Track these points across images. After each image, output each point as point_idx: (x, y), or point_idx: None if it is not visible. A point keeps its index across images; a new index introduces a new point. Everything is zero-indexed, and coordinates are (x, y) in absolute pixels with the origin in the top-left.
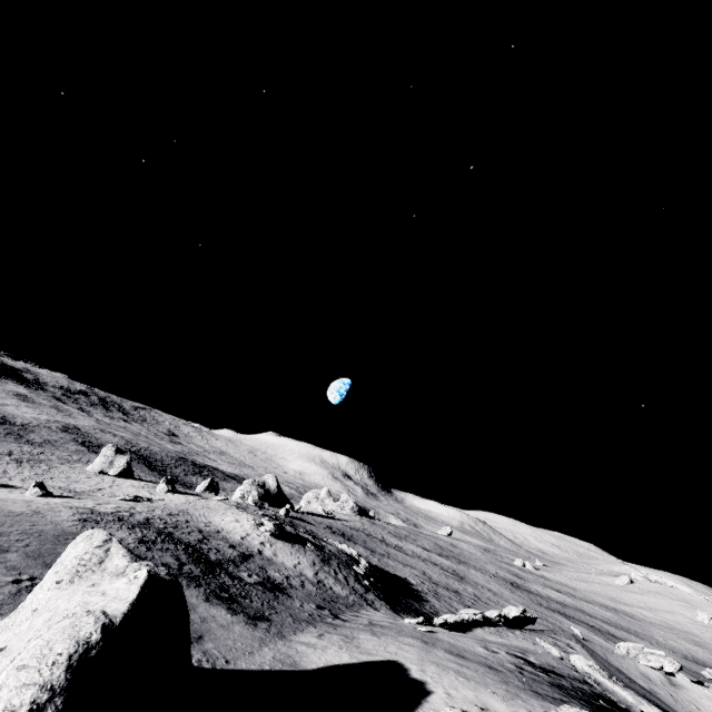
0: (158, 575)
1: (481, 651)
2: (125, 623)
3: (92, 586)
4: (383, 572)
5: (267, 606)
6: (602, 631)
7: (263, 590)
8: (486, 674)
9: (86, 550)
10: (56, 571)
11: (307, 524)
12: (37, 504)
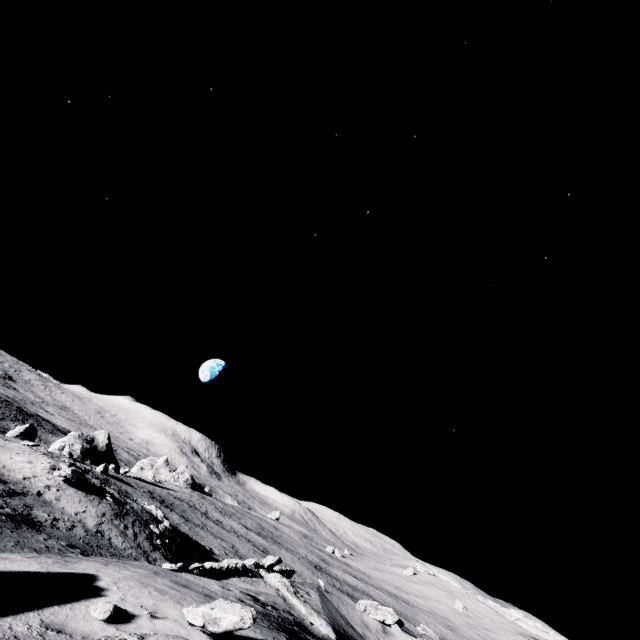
0: None
1: (215, 588)
2: None
3: None
4: (188, 539)
5: None
6: None
7: (5, 519)
8: (194, 597)
9: None
10: None
11: (125, 485)
12: None
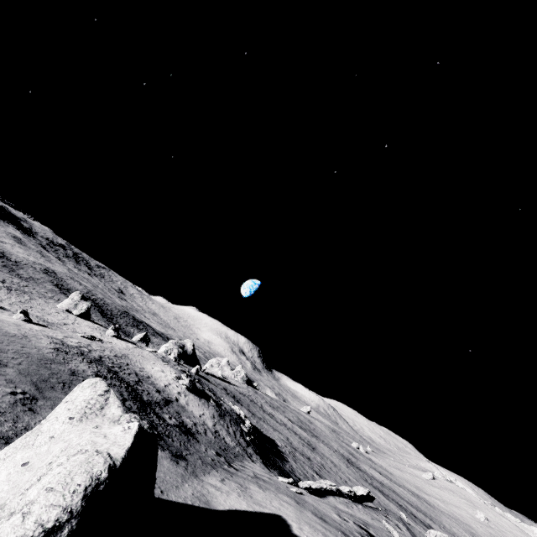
0: (143, 428)
1: (336, 517)
2: (123, 466)
3: (96, 428)
4: (259, 432)
5: (184, 447)
6: (407, 510)
7: (179, 432)
8: None
9: (92, 396)
10: (68, 408)
11: (210, 383)
12: (24, 329)
